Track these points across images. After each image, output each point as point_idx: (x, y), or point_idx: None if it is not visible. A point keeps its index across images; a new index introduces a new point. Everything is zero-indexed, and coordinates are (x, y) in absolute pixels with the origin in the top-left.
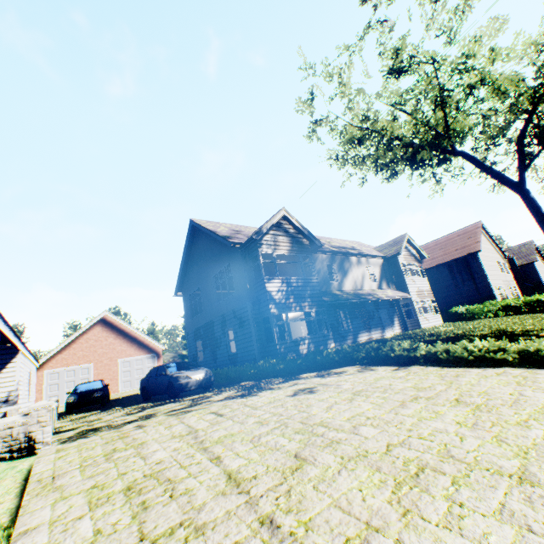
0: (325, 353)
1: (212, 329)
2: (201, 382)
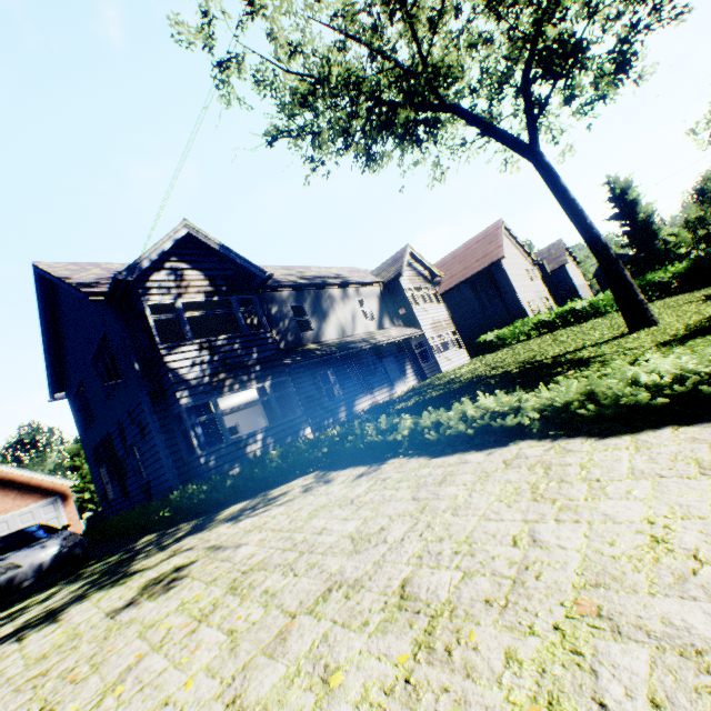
0: (268, 459)
1: (112, 446)
2: (49, 567)
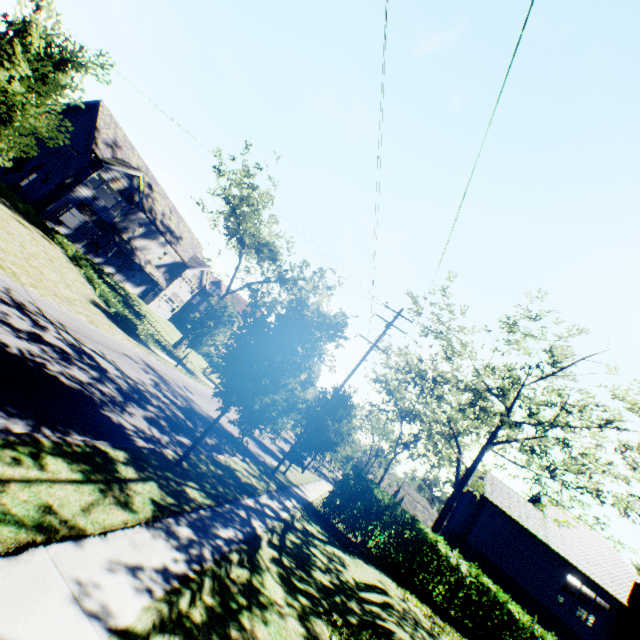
0: (60, 235)
1: (28, 160)
2: None
